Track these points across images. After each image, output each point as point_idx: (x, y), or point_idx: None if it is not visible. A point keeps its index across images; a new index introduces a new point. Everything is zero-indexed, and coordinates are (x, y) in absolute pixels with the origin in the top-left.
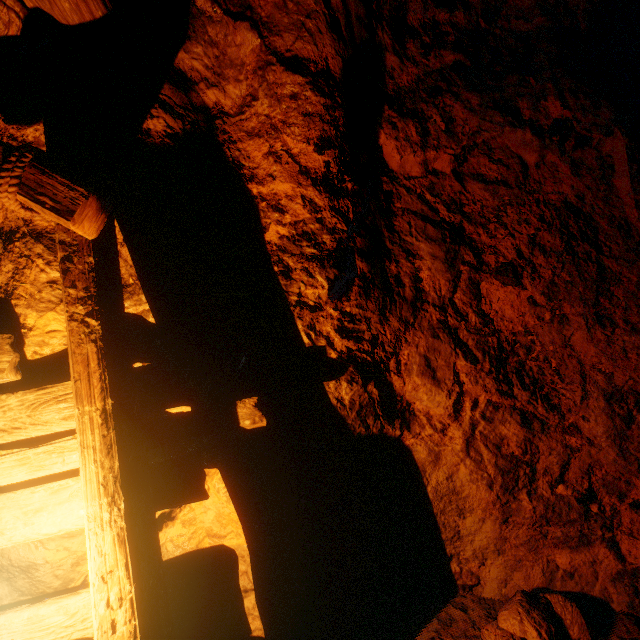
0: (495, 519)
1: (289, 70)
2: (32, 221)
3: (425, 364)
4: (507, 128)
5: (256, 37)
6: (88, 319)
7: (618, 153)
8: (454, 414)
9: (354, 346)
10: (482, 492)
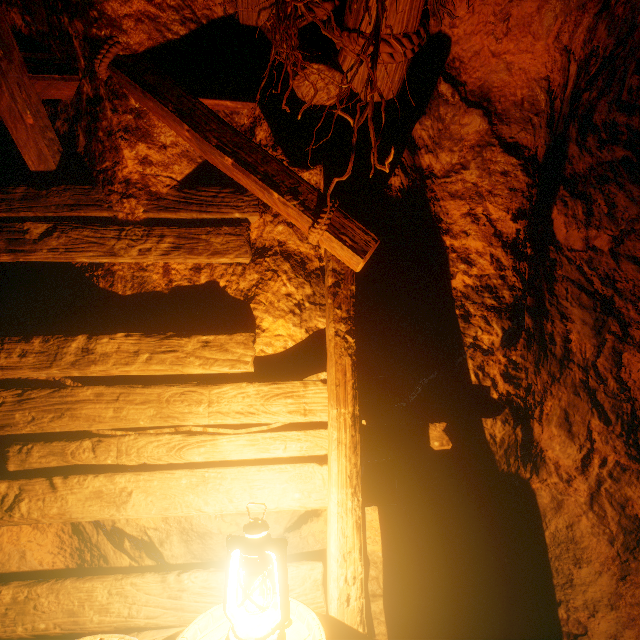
0: (612, 574)
1: (506, 152)
2: (286, 243)
3: (564, 417)
4: None
5: (485, 122)
6: (347, 336)
7: None
8: (581, 468)
9: (512, 391)
10: (602, 546)
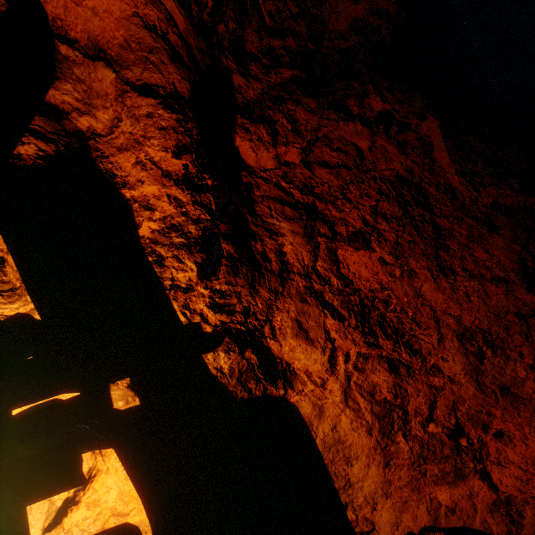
0: (378, 463)
1: (142, 95)
2: None
3: (297, 327)
4: (341, 122)
5: (111, 72)
6: None
7: (434, 133)
8: (330, 368)
9: (227, 319)
10: (363, 439)
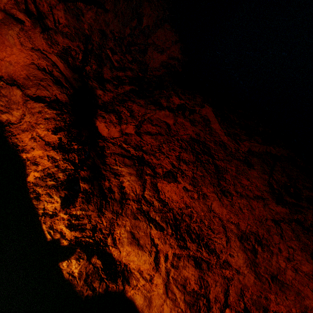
0: None
1: (36, 102)
2: None
3: (131, 237)
4: (157, 111)
5: (20, 91)
6: None
7: (209, 114)
8: (155, 267)
9: (80, 234)
10: None
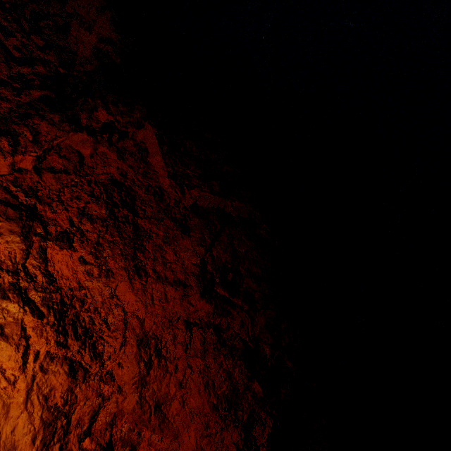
0: None
1: None
2: None
3: None
4: (71, 133)
5: None
6: None
7: (150, 139)
8: (23, 366)
9: None
10: (28, 447)
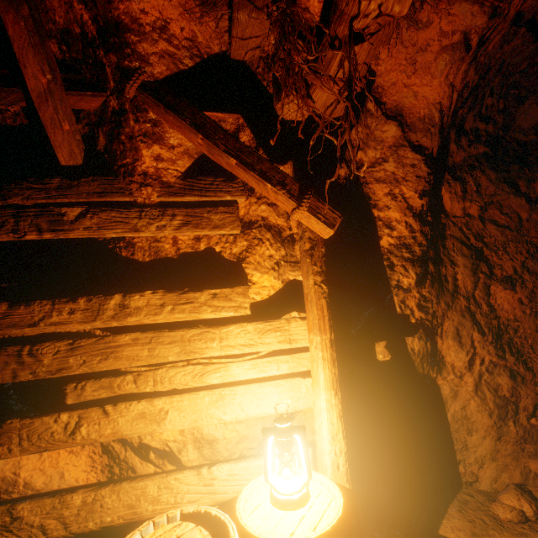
0: (492, 437)
1: (413, 151)
2: (267, 218)
3: (456, 333)
4: (511, 195)
5: (399, 130)
6: (322, 284)
7: None
8: (468, 367)
9: (424, 316)
10: (485, 419)
